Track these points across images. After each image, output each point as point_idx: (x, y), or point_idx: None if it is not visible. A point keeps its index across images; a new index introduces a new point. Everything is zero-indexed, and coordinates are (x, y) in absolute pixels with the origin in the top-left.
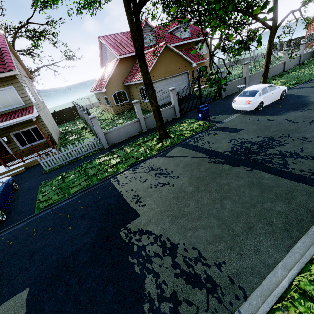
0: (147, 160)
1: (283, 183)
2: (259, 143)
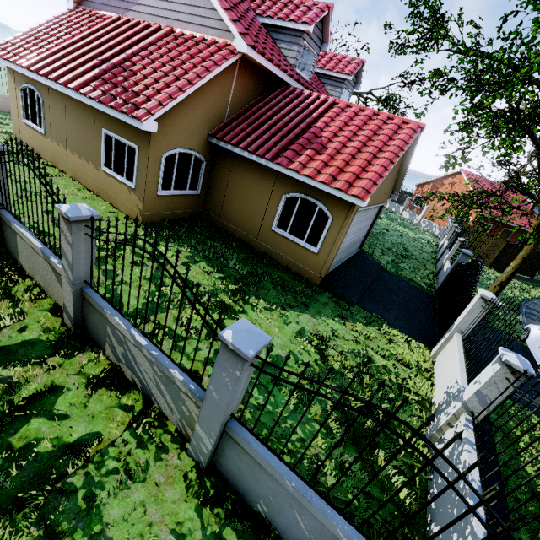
0: None
1: None
2: None
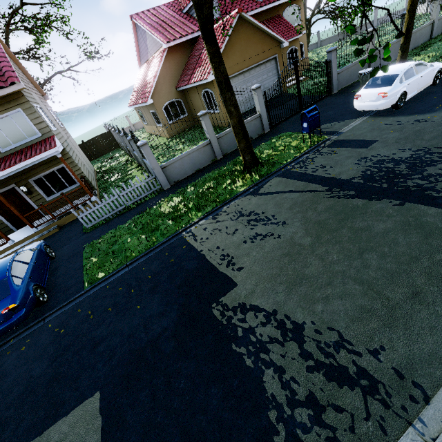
0: (232, 201)
1: None
2: (408, 161)
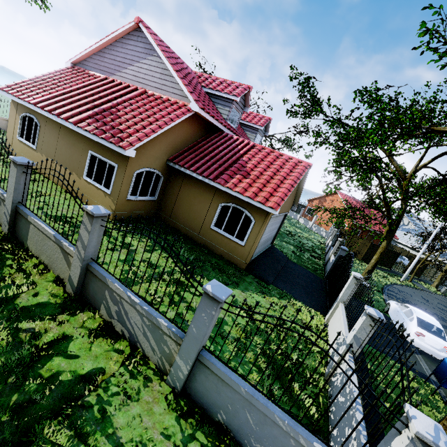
0: None
1: None
2: None
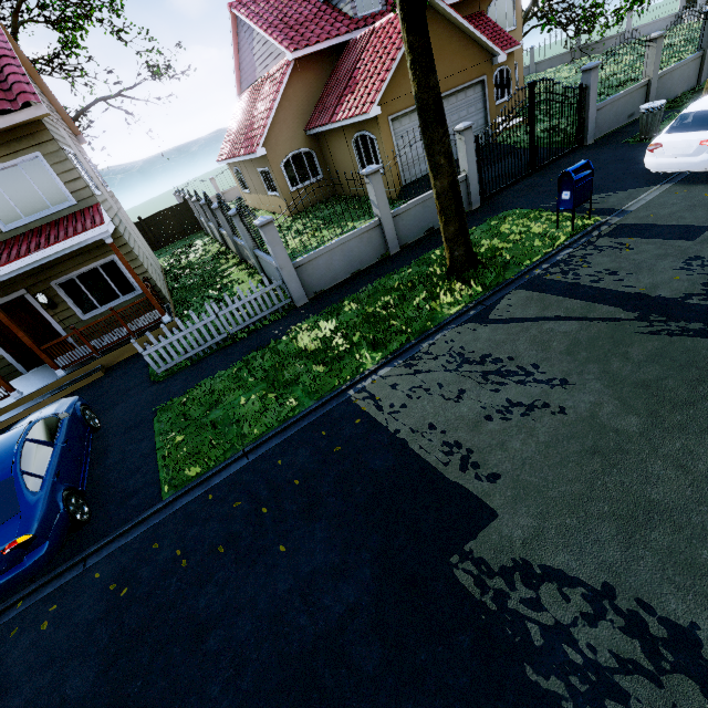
0: (438, 333)
1: None
2: None
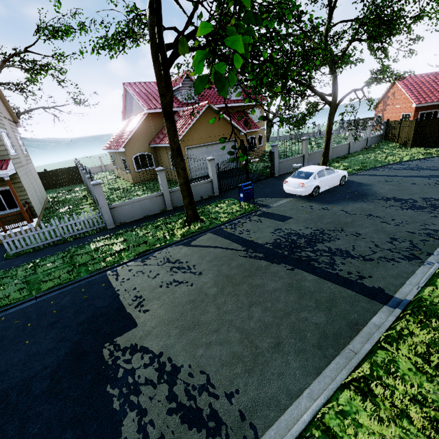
0: (165, 248)
1: (326, 287)
2: (307, 237)
